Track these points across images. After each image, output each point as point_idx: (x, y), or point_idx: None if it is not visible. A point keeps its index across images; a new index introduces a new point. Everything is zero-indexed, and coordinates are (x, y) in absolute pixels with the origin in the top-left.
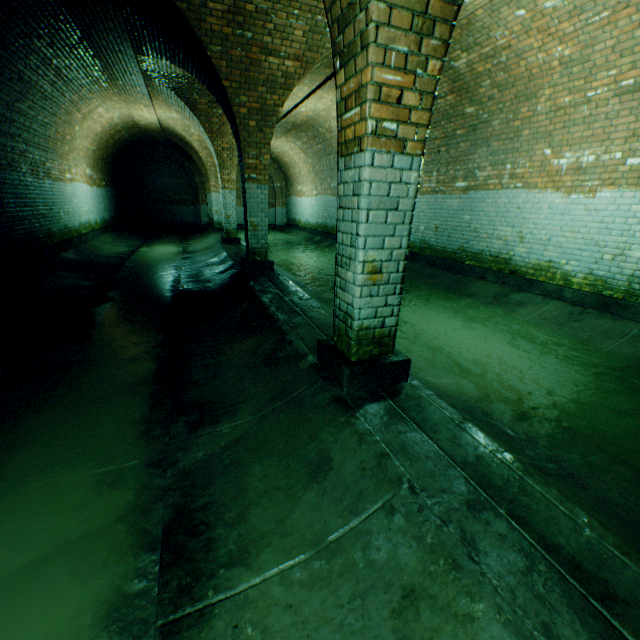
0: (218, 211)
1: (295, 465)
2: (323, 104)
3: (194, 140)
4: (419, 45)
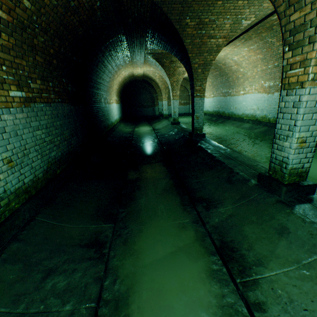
0: (165, 109)
1: (267, 229)
2: (224, 53)
3: (156, 78)
4: None
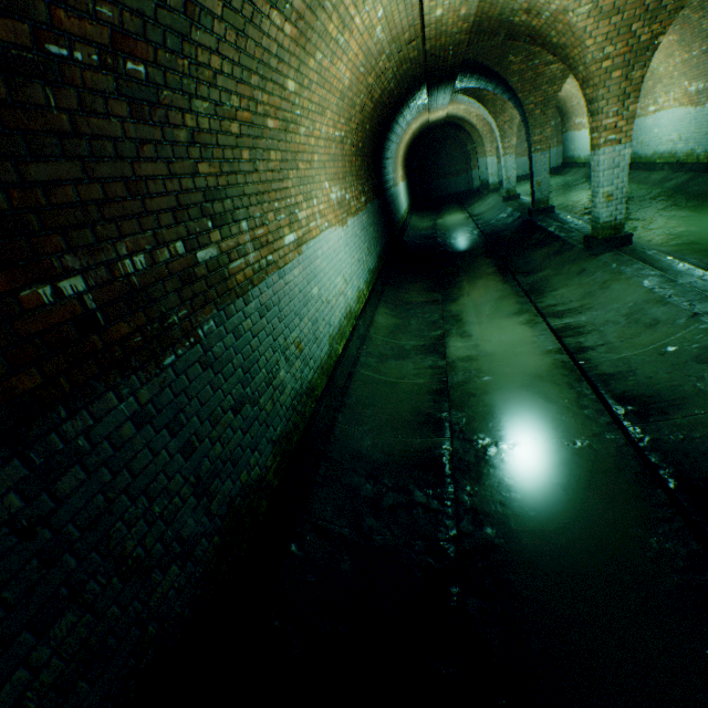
0: (492, 173)
1: (570, 275)
2: None
3: (472, 117)
4: (622, 105)
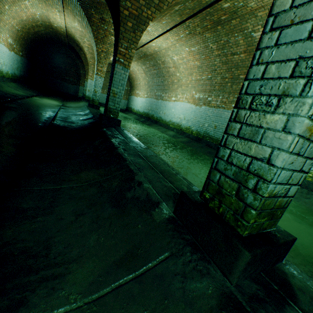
0: (90, 90)
1: None
2: (166, 44)
3: (85, 46)
4: None
